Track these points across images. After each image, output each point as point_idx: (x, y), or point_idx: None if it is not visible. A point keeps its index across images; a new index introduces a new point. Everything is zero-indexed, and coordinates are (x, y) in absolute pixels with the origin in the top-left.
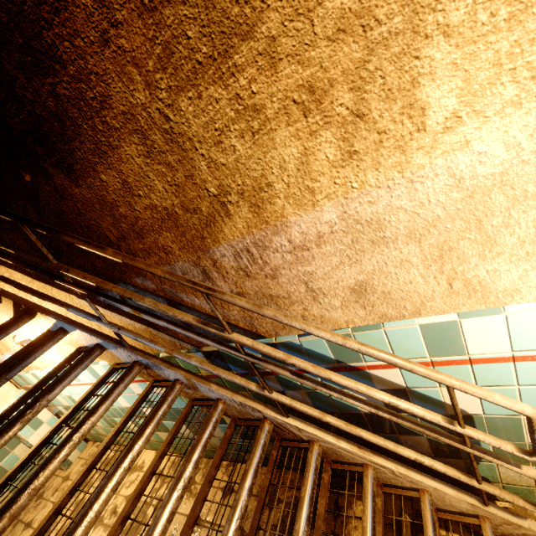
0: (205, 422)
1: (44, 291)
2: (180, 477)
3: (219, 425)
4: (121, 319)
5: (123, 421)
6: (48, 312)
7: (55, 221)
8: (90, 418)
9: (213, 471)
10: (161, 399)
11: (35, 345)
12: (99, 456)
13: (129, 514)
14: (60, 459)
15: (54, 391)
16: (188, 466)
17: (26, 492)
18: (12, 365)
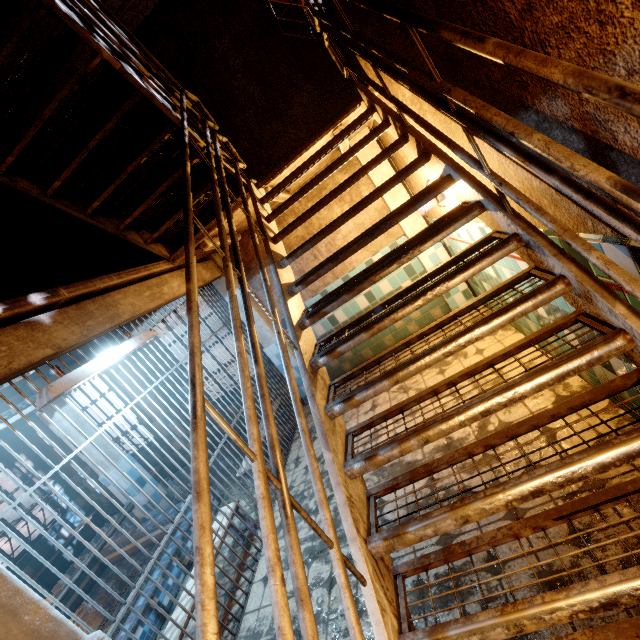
0: (578, 350)
1: (445, 126)
2: (510, 387)
3: (626, 365)
4: (516, 170)
5: (479, 299)
6: (439, 154)
7: (449, 7)
8: (445, 281)
9: (564, 409)
10: (526, 294)
11: (422, 192)
12: (447, 320)
13: (456, 383)
14: (414, 306)
15: (425, 244)
16: (526, 383)
17: (388, 317)
18: (401, 209)
